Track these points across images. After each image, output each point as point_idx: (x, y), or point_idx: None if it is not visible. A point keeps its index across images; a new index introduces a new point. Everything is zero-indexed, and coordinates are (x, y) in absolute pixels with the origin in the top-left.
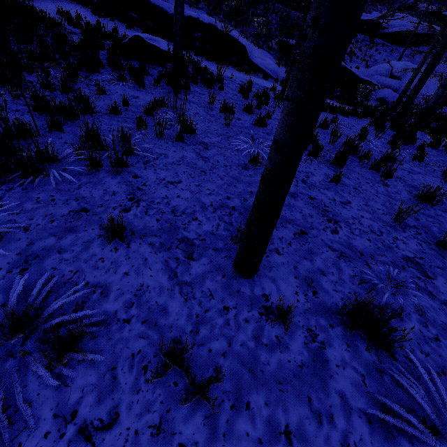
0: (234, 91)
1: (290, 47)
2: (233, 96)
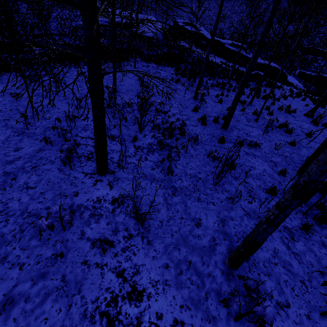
0: (287, 91)
1: (307, 75)
2: (288, 93)
